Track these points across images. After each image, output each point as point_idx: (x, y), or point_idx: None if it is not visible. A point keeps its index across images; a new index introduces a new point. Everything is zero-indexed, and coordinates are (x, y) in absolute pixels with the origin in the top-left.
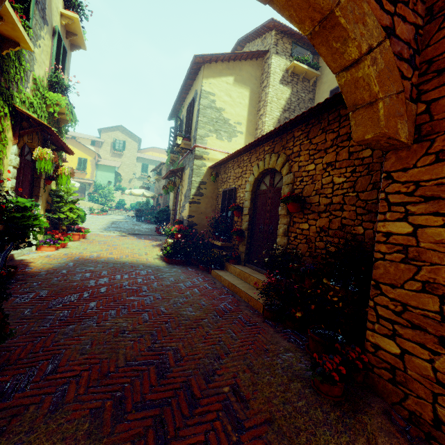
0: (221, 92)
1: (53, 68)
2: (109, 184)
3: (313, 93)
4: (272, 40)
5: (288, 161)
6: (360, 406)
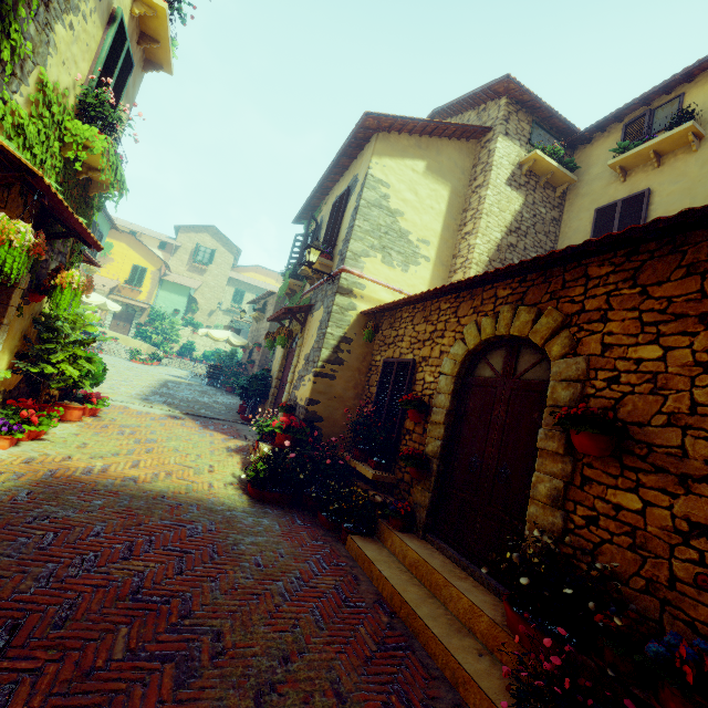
0: (401, 183)
1: (94, 80)
2: (175, 314)
3: (559, 210)
4: (501, 113)
5: (569, 328)
6: None
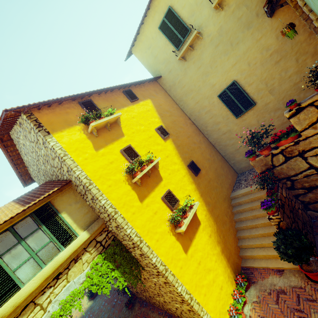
0: None
1: None
2: None
3: None
4: None
5: None
6: (134, 304)
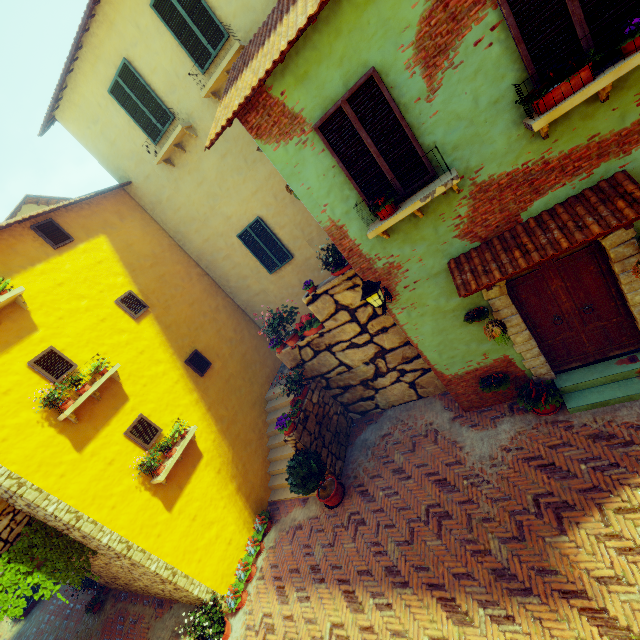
0: None
1: None
2: None
3: None
4: None
5: None
6: (105, 603)
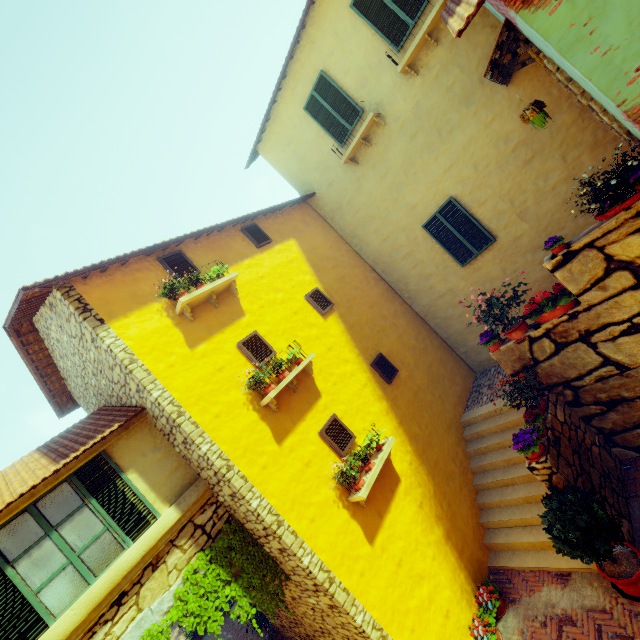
0: None
1: None
2: None
3: None
4: None
5: None
6: None
